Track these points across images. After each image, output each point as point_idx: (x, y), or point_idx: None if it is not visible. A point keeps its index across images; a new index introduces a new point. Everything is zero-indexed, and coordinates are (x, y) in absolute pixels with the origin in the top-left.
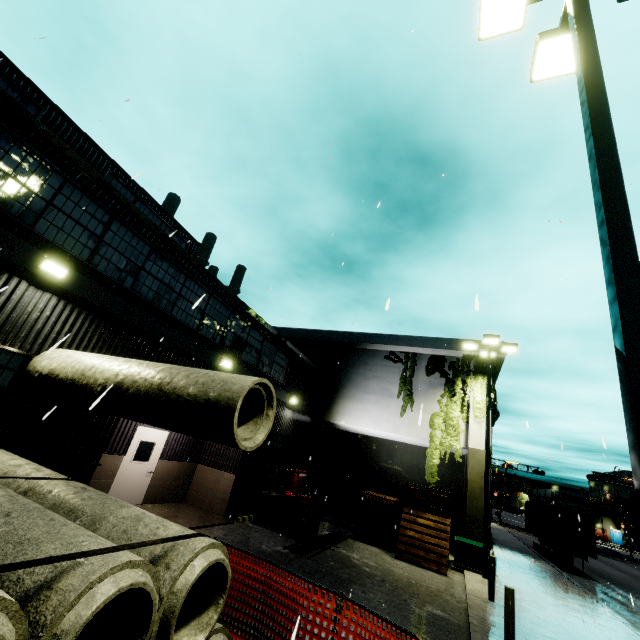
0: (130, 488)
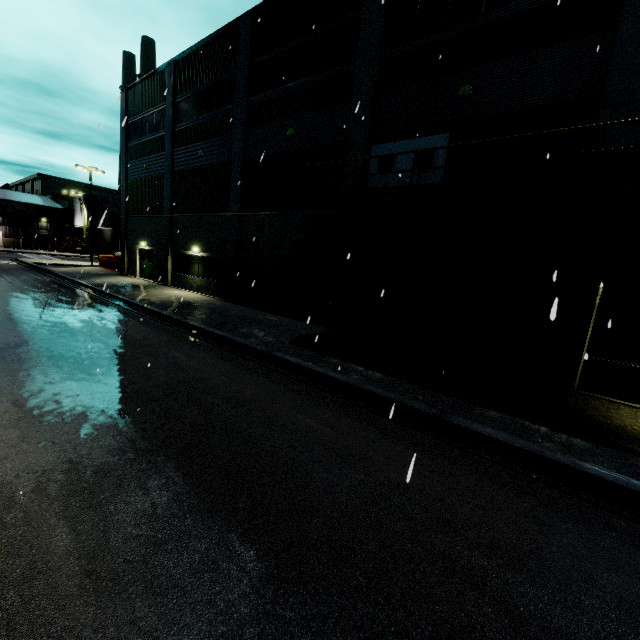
0: None
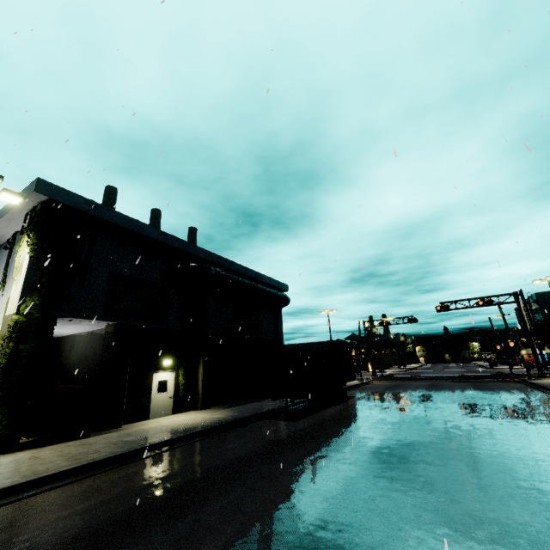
0: None
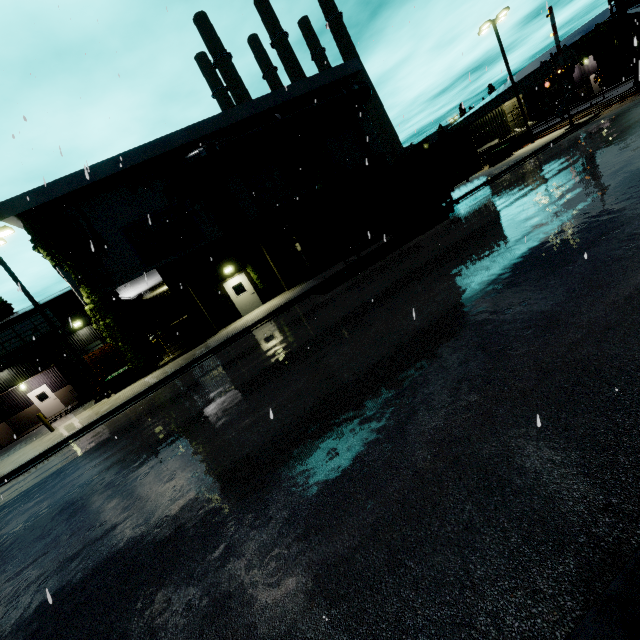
0: (53, 408)
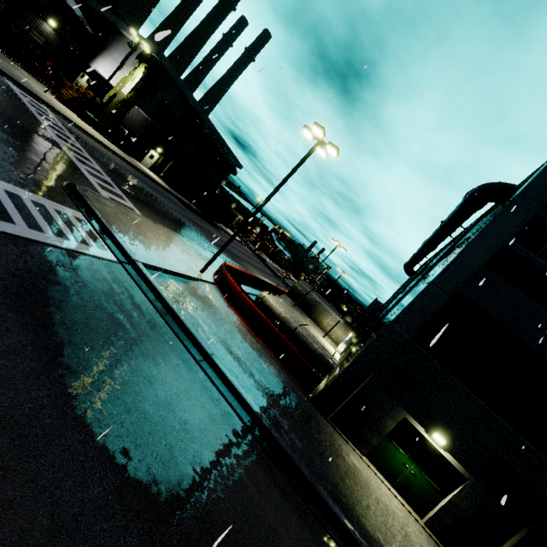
0: None
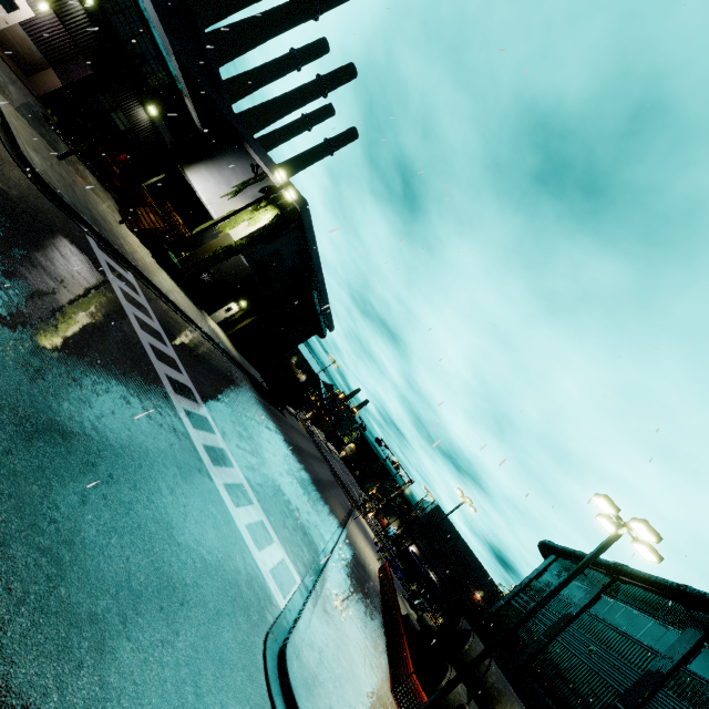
0: None
